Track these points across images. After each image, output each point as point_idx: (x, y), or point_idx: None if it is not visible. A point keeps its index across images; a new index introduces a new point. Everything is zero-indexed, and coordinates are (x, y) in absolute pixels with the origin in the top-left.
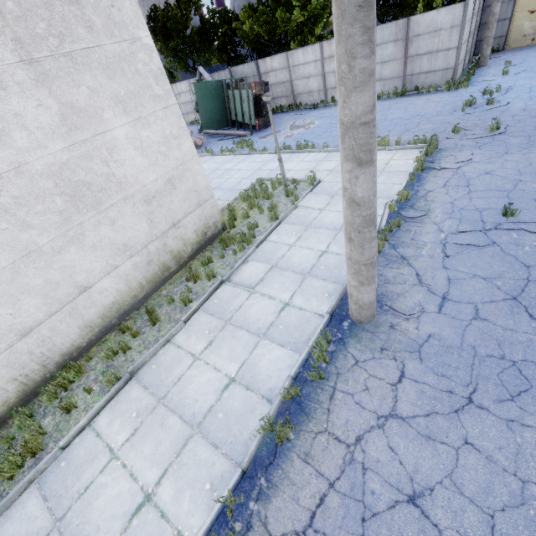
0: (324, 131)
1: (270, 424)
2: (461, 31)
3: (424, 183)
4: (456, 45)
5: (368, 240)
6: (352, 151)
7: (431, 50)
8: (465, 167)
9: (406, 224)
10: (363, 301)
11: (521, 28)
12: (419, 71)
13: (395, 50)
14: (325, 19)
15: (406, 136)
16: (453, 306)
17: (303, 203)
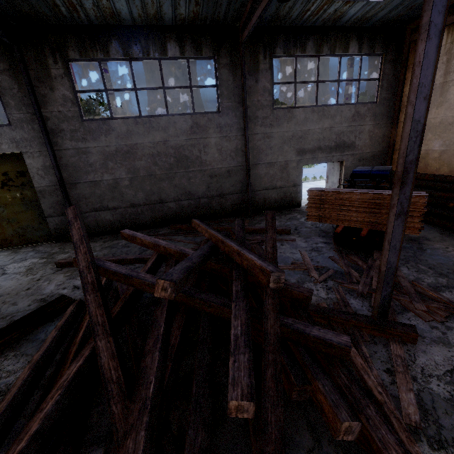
0: None
1: None
2: None
3: None
4: None
5: None
6: None
7: None
8: None
9: None
10: None
11: None
12: None
13: None
14: None
15: None
16: None
17: None
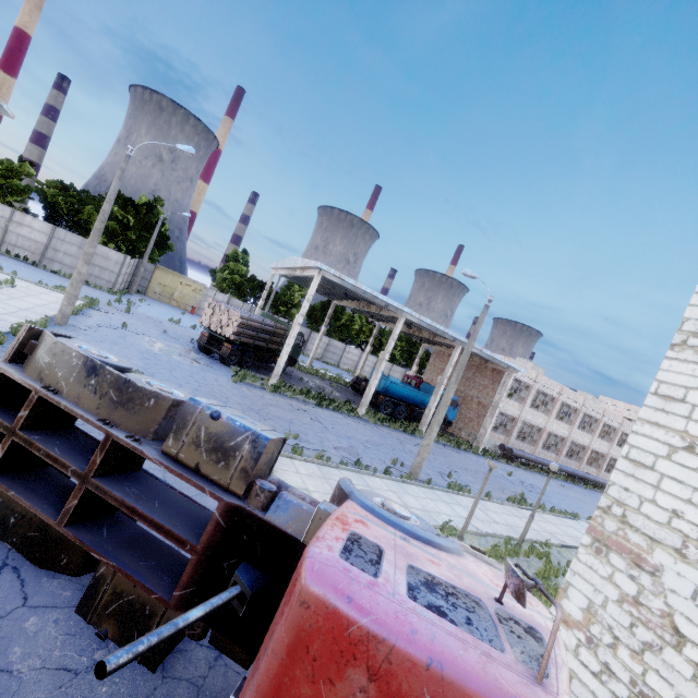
0: (6, 266)
1: (30, 322)
2: (122, 267)
3: (90, 311)
4: (118, 273)
5: (79, 287)
6: (86, 259)
7: (103, 266)
8: (111, 315)
9: (80, 316)
10: (67, 313)
11: (155, 289)
12: (92, 273)
13: (78, 252)
14: (23, 198)
15: (80, 296)
16: (99, 333)
17: (7, 289)
